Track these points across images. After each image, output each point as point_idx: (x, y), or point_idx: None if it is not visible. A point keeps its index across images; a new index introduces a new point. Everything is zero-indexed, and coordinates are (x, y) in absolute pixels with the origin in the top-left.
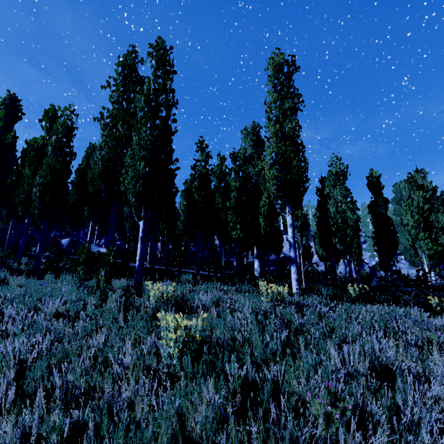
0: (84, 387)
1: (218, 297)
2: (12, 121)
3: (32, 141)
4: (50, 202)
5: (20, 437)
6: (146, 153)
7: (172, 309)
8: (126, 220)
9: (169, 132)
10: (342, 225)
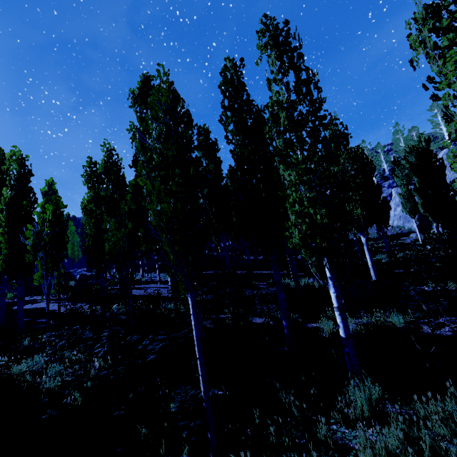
0: None
1: None
2: None
3: None
4: None
5: None
6: None
7: None
8: None
9: None
10: None
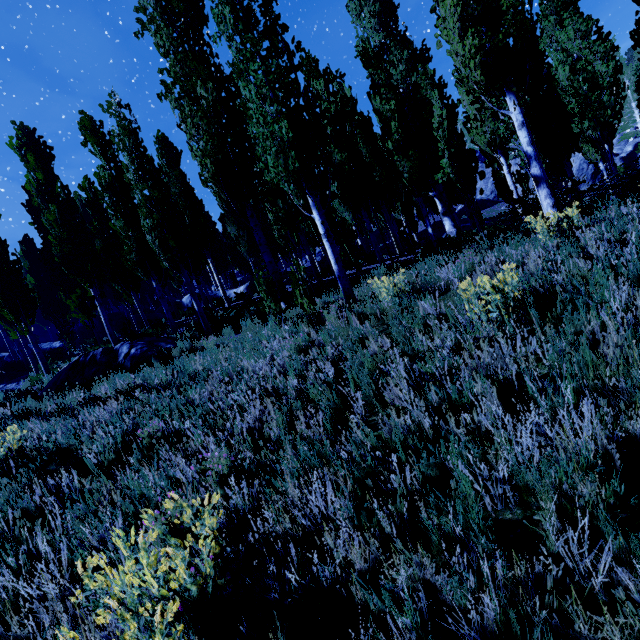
0: (432, 372)
1: (471, 261)
2: (48, 165)
3: (86, 182)
4: (174, 246)
5: (432, 411)
6: (279, 106)
7: (416, 298)
8: (238, 243)
9: (288, 53)
10: (588, 93)
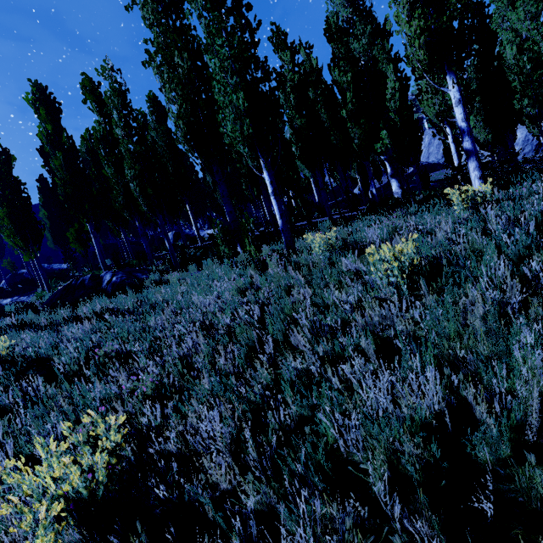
0: (331, 324)
1: (394, 225)
2: (56, 118)
3: (87, 134)
4: (152, 193)
5: (318, 360)
6: (238, 78)
7: (343, 254)
8: (215, 191)
9: (250, 30)
10: (531, 72)
